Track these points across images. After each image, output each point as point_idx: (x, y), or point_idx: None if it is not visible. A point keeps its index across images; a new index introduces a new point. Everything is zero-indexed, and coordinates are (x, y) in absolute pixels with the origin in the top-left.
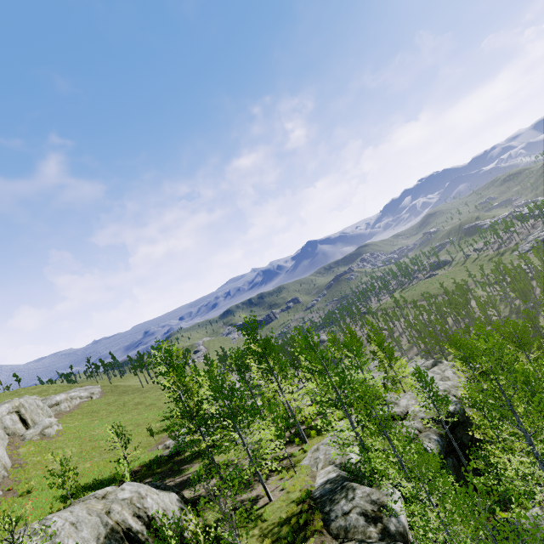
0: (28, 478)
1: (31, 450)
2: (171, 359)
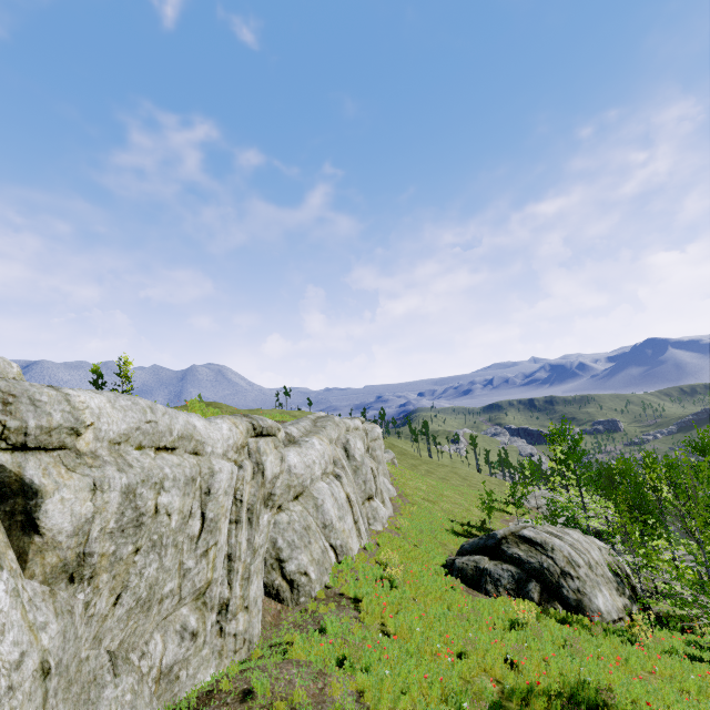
0: (407, 493)
1: (395, 471)
2: (577, 443)
